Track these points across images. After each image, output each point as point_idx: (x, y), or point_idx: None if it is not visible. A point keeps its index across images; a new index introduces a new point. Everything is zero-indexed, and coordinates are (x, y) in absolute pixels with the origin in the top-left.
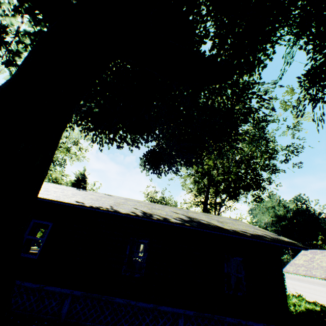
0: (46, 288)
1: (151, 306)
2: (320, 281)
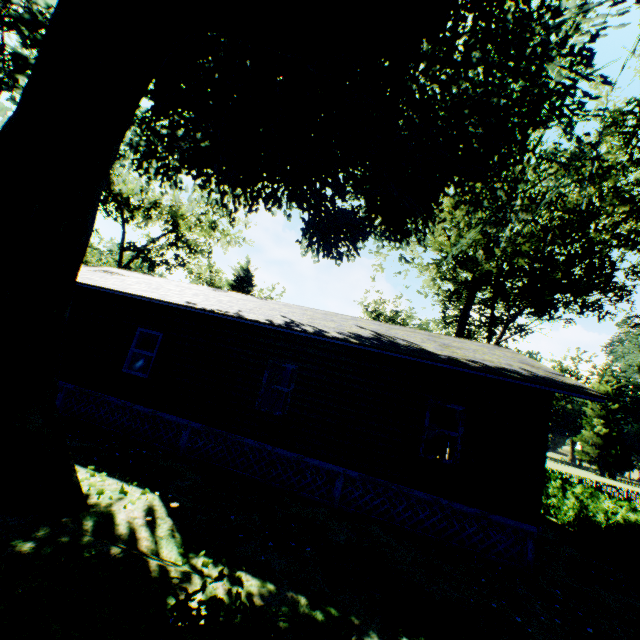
0: (159, 414)
1: (294, 456)
2: None
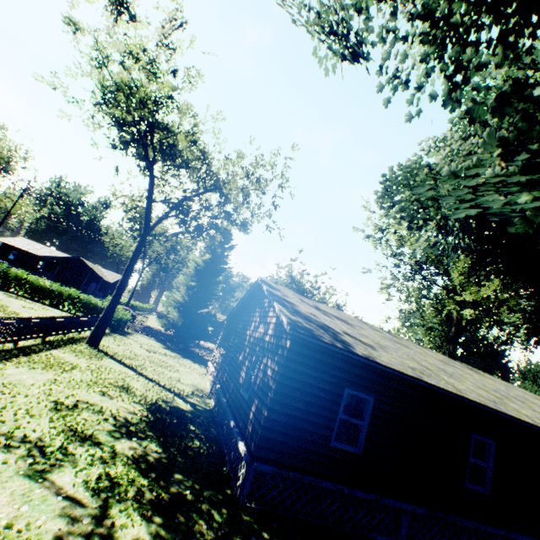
0: (510, 536)
1: None
2: None
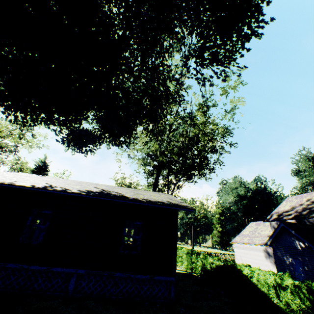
0: None
1: (44, 269)
2: (258, 247)
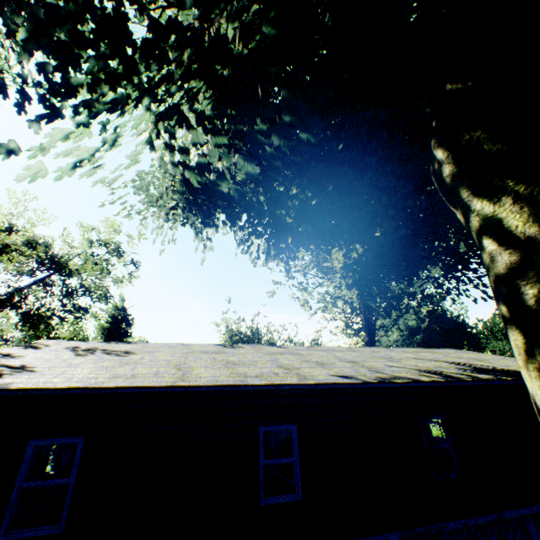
0: None
1: (494, 518)
2: None
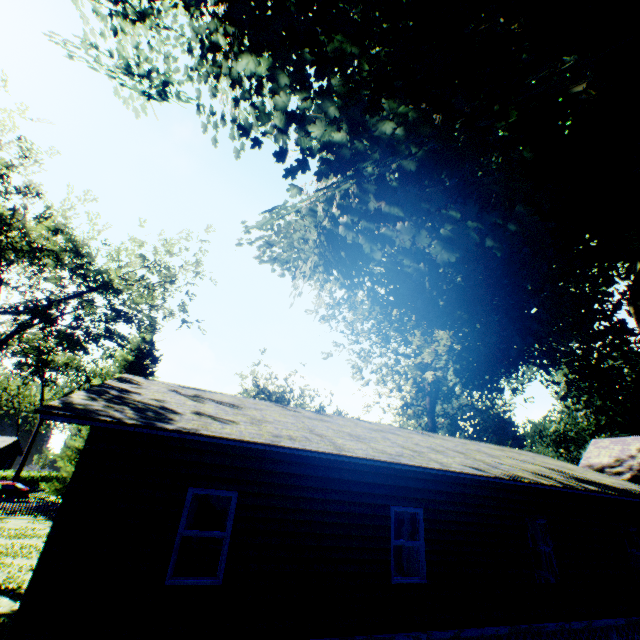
0: (463, 635)
1: (585, 625)
2: None
